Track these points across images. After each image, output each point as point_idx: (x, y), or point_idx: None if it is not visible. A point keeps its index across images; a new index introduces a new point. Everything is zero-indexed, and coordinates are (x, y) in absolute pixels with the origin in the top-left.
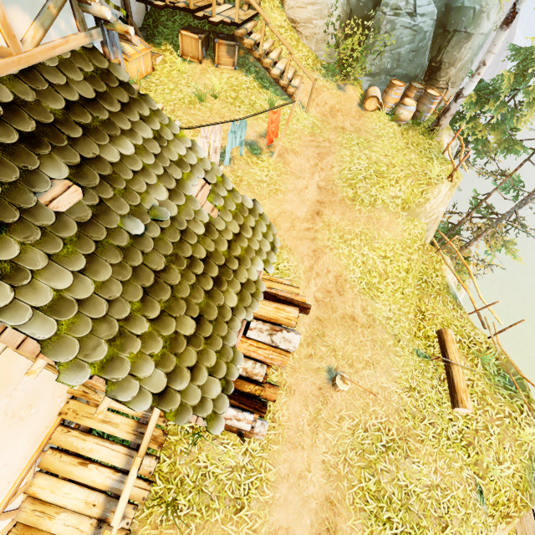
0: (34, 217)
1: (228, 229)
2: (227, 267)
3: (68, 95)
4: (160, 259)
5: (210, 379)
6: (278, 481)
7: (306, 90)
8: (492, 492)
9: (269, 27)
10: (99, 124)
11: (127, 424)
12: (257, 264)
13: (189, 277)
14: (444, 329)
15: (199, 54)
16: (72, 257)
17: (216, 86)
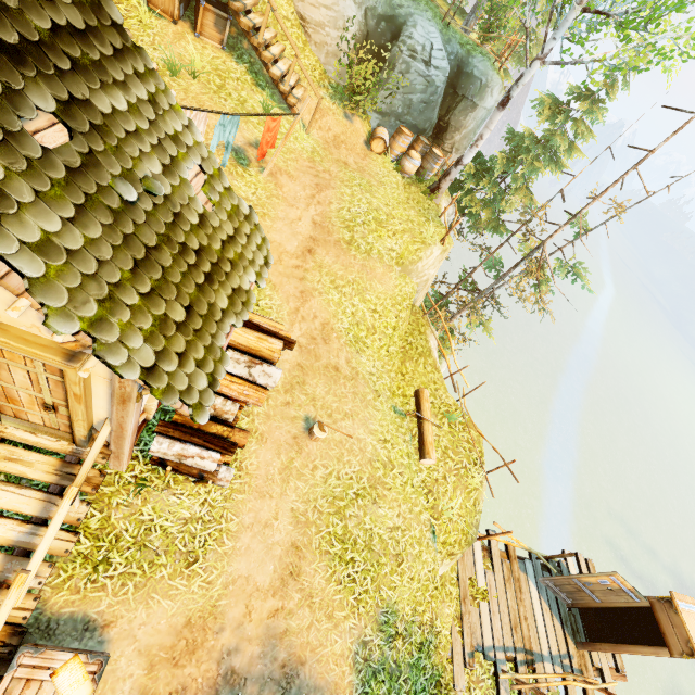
0: (19, 144)
1: (222, 228)
2: (220, 267)
3: (55, 16)
4: (152, 235)
5: (197, 370)
6: (241, 531)
7: (309, 107)
8: (443, 531)
9: (275, 14)
10: (89, 62)
11: (46, 463)
12: (249, 274)
13: (181, 263)
14: (421, 389)
15: (174, 11)
16: (60, 202)
17: (195, 62)
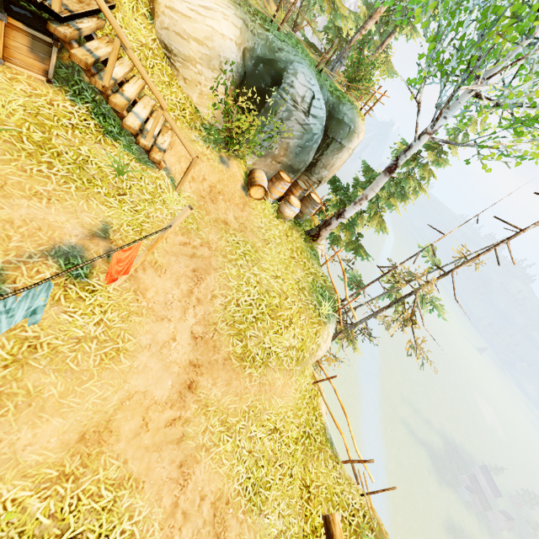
0: None
1: None
2: None
3: None
4: None
5: None
6: None
7: (178, 153)
8: None
9: (128, 53)
10: None
11: None
12: None
13: None
14: (332, 516)
15: None
16: None
17: None
